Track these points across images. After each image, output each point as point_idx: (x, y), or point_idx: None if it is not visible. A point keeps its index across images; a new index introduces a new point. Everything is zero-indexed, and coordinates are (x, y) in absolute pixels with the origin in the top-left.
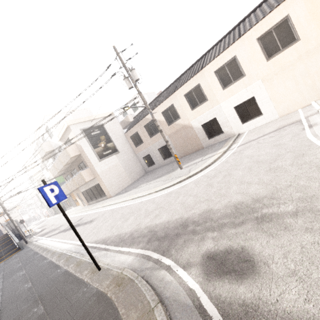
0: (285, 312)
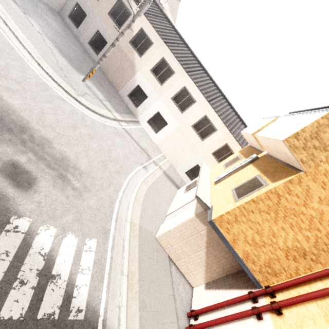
0: (18, 209)
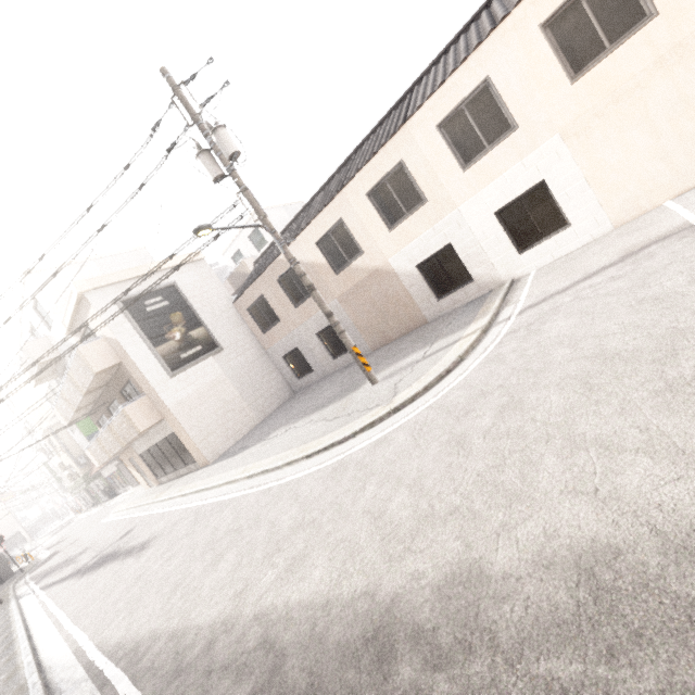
0: None
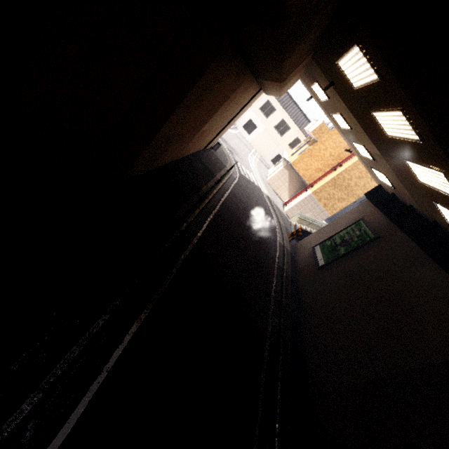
0: (236, 160)
